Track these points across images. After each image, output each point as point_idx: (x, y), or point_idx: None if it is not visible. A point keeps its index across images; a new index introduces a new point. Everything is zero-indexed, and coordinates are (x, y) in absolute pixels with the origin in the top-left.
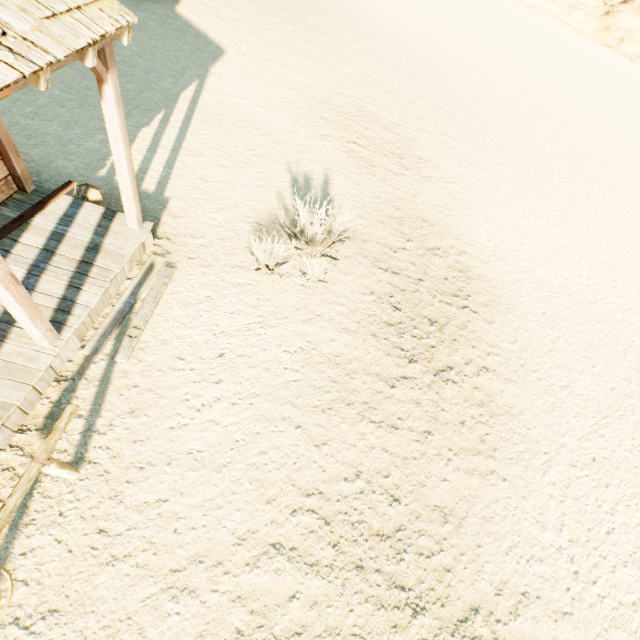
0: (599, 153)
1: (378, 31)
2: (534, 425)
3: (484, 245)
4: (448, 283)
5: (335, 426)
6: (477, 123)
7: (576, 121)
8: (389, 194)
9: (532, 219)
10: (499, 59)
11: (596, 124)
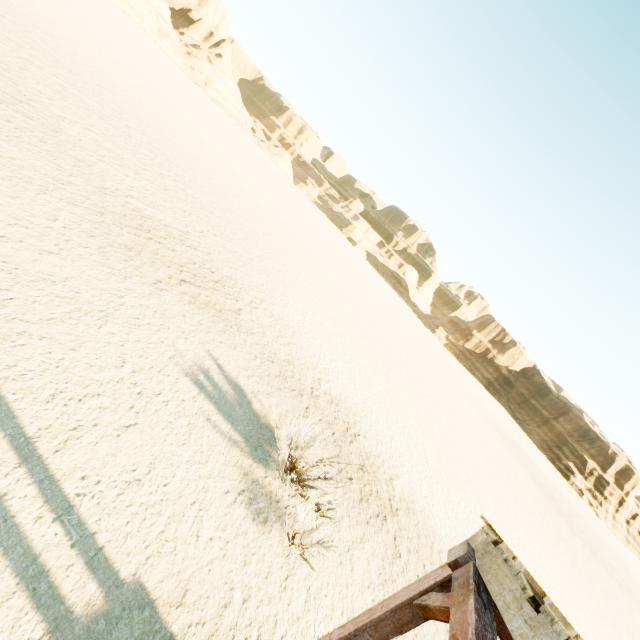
0: (273, 222)
1: (35, 35)
2: (417, 497)
3: (317, 362)
4: (338, 421)
5: (424, 636)
6: (217, 208)
7: (245, 187)
8: (256, 345)
9: (306, 314)
10: (161, 101)
11: (252, 187)
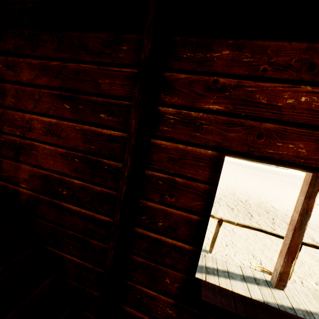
0: None
1: None
2: None
3: None
4: None
5: None
6: None
7: None
8: None
9: None
10: None
11: None
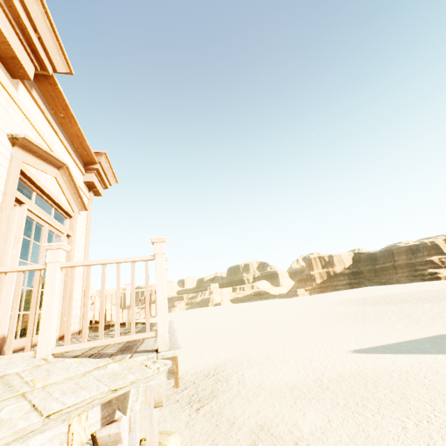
0: None
1: None
2: None
3: None
4: None
5: None
6: None
7: None
8: None
9: None
10: None
11: None
